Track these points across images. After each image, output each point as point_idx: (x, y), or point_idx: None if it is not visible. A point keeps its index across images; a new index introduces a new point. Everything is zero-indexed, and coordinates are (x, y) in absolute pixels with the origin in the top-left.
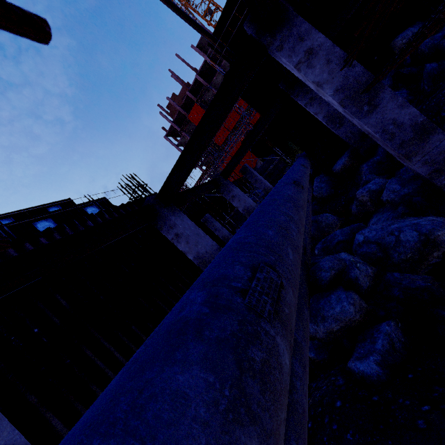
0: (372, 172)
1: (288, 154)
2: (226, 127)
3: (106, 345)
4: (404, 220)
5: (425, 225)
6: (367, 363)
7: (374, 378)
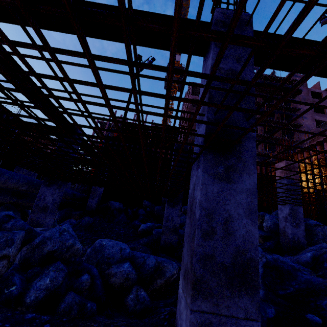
0: (64, 223)
1: None
2: None
3: None
4: None
5: None
6: None
7: None
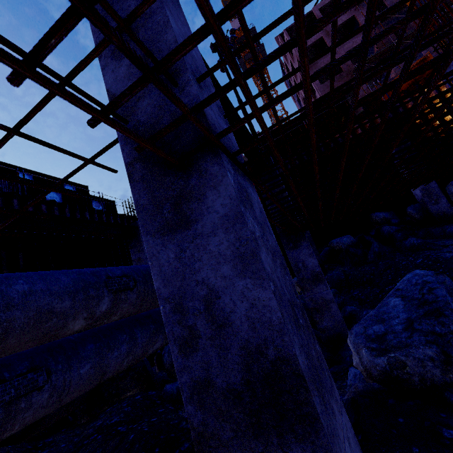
0: None
1: None
2: None
3: None
4: None
5: None
6: (172, 385)
7: (168, 394)
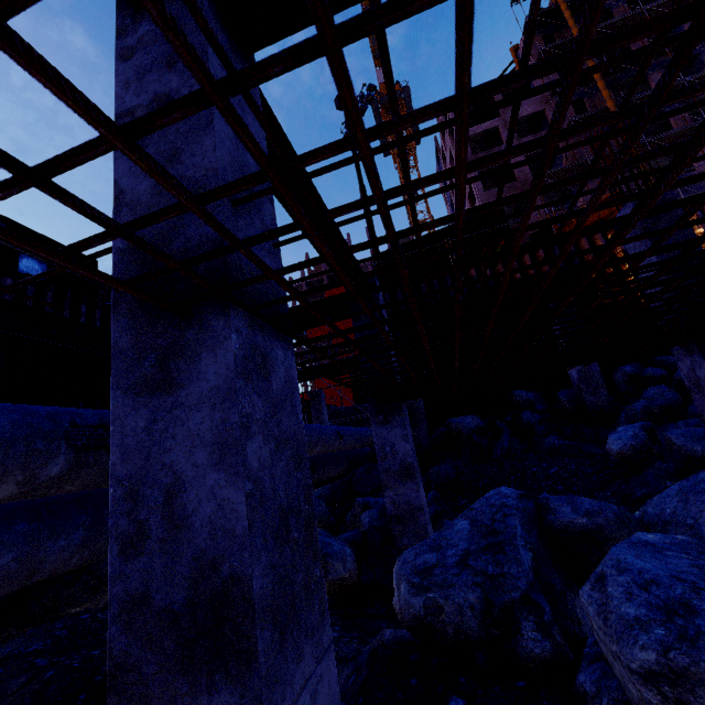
0: None
1: None
2: None
3: None
4: (334, 538)
5: (331, 548)
6: None
7: None
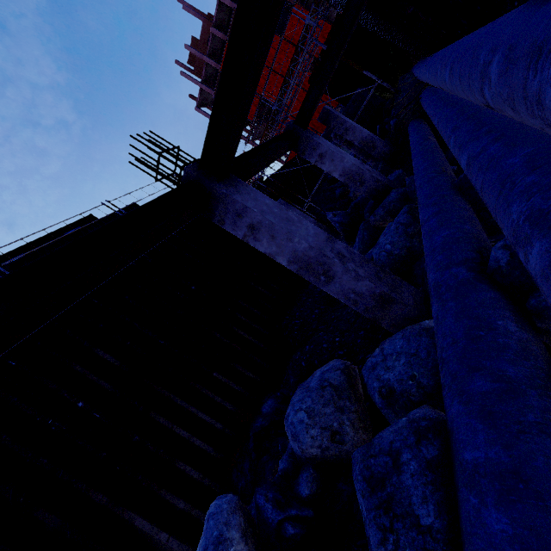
0: None
1: (385, 81)
2: (277, 72)
3: (183, 405)
4: None
5: None
6: None
7: None
